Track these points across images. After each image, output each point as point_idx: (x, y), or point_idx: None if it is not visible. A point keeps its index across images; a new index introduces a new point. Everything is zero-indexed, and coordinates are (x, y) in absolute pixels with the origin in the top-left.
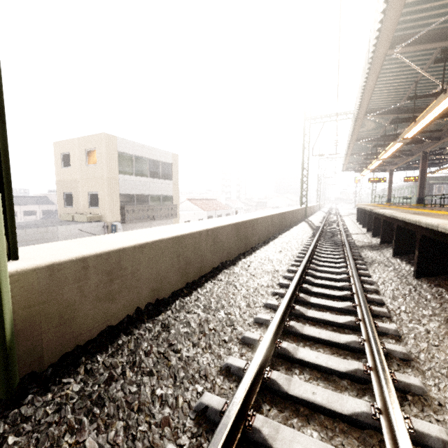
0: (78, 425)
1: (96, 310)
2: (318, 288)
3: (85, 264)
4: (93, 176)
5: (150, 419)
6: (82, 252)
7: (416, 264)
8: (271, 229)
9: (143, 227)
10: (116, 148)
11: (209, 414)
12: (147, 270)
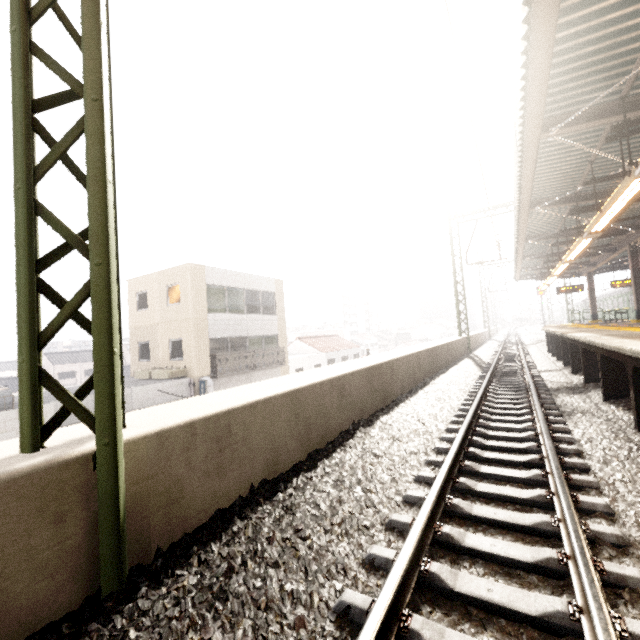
0: (200, 621)
1: (204, 488)
2: (491, 453)
3: (193, 430)
4: (176, 318)
5: (281, 620)
6: (189, 416)
7: (634, 410)
8: (418, 373)
9: (240, 381)
10: (204, 280)
11: (353, 615)
12: (260, 436)
